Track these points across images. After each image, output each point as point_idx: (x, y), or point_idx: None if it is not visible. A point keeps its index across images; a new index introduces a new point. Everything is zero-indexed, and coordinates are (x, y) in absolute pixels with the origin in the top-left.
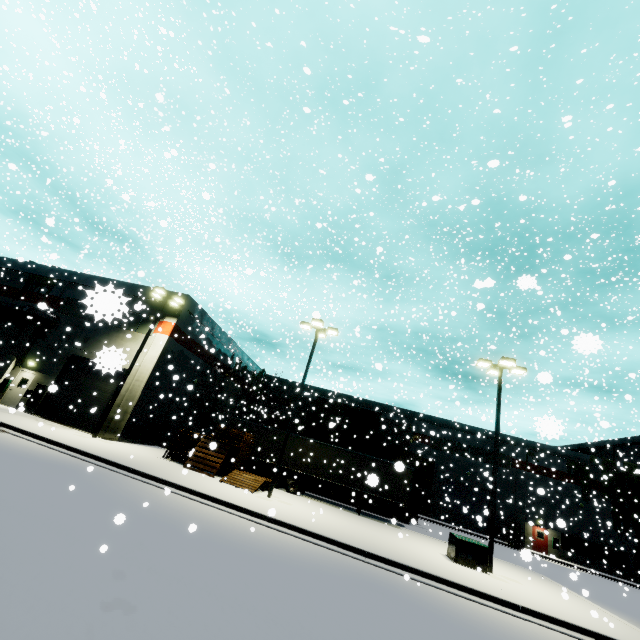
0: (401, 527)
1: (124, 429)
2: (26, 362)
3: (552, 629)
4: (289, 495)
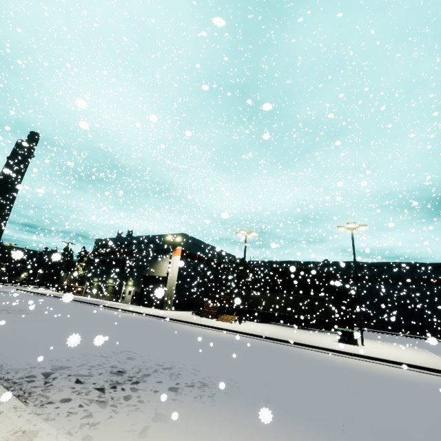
0: (326, 332)
1: (173, 305)
2: (128, 283)
3: (366, 361)
4: (256, 323)
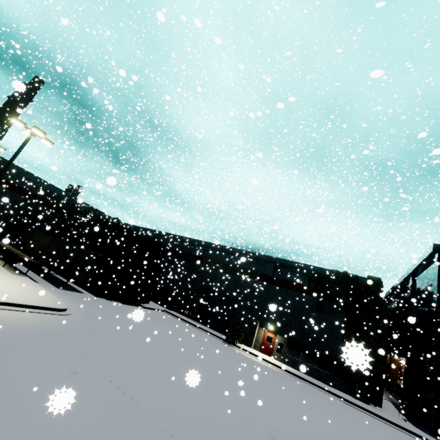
0: (25, 276)
1: None
2: None
3: None
4: None
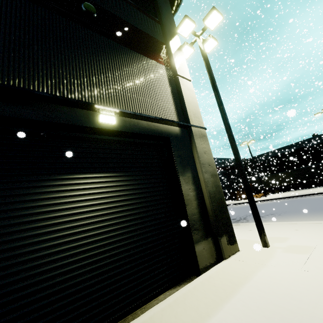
0: None
1: None
2: None
3: None
4: (276, 194)
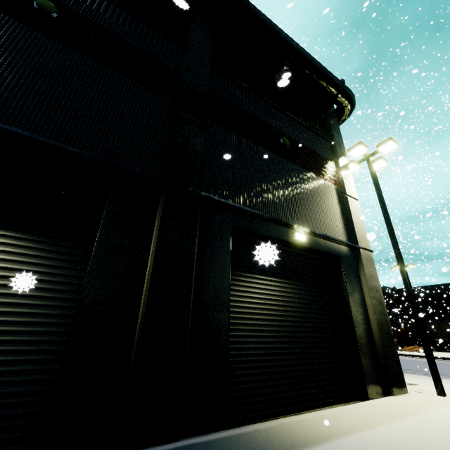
0: None
1: None
2: None
3: None
4: (446, 353)
